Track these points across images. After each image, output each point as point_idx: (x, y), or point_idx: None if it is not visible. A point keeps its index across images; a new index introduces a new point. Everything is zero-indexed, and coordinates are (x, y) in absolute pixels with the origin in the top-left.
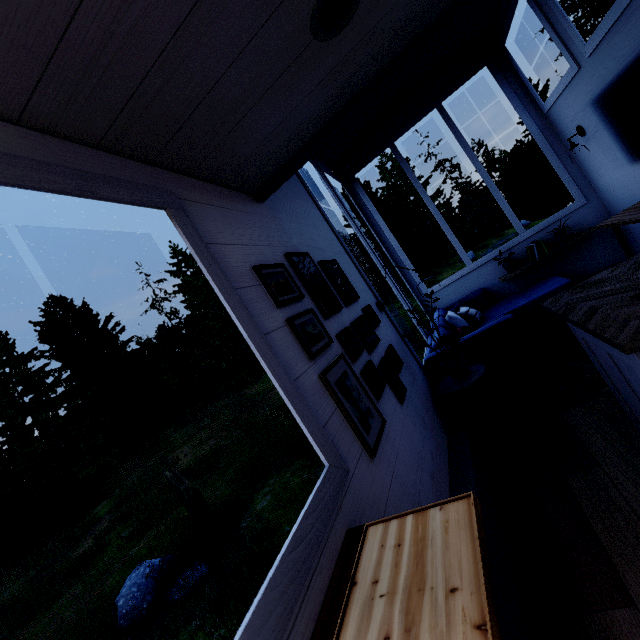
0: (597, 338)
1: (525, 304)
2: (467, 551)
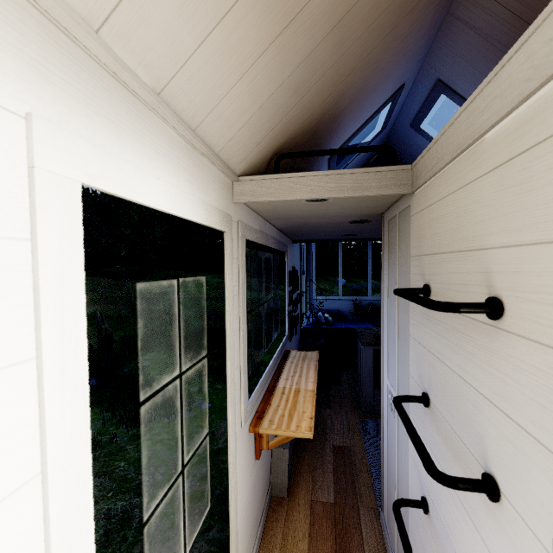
0: (359, 340)
1: (352, 328)
2: (316, 356)
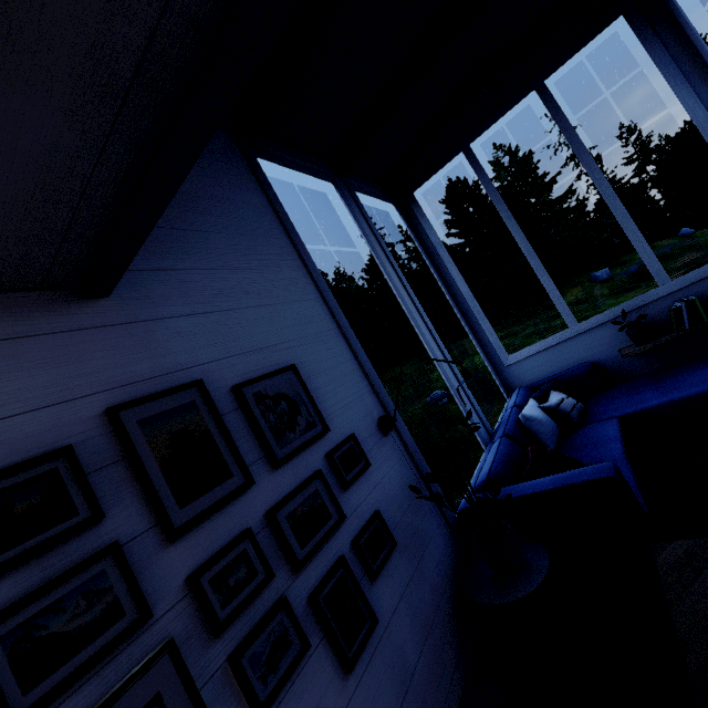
0: None
1: (656, 406)
2: None
